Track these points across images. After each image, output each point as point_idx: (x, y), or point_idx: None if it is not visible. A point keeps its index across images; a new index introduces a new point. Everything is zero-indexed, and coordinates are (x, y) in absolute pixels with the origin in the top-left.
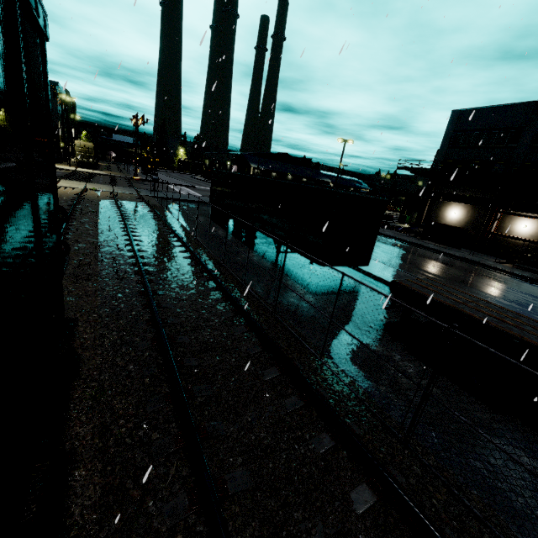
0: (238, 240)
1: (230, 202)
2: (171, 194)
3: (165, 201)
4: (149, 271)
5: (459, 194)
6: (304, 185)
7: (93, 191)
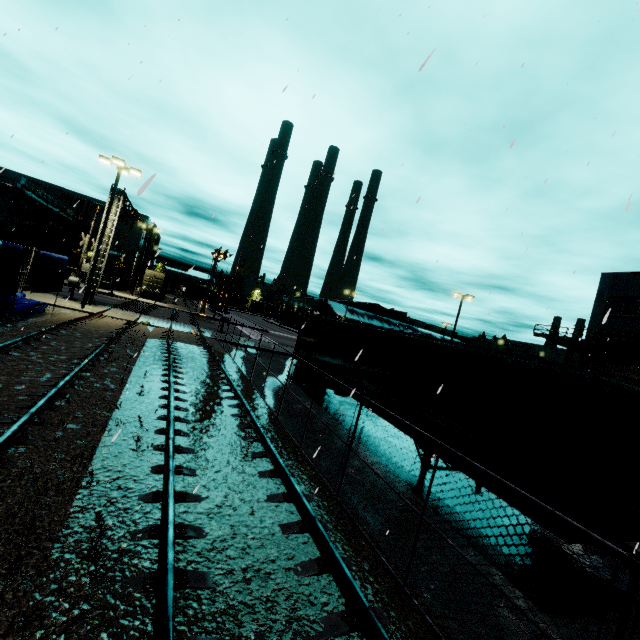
0: (338, 424)
1: (329, 360)
2: (241, 338)
3: (232, 347)
4: (184, 526)
5: (636, 378)
6: (498, 355)
7: (145, 325)
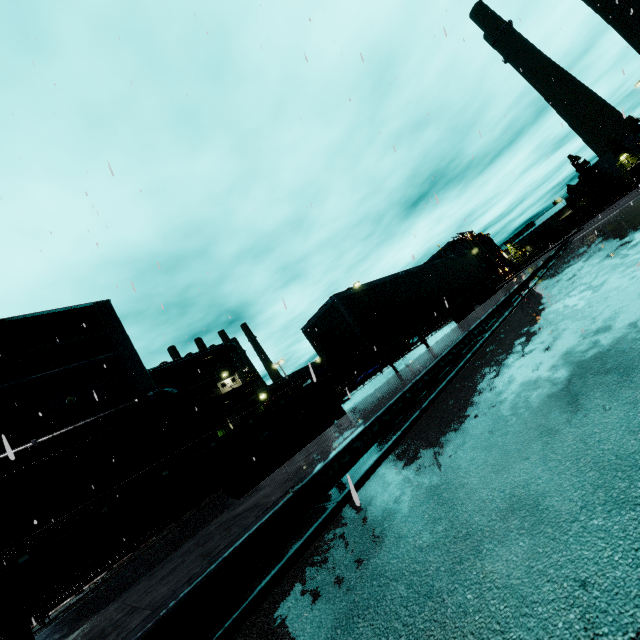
0: None
1: None
2: None
3: None
4: None
5: None
6: None
7: None
